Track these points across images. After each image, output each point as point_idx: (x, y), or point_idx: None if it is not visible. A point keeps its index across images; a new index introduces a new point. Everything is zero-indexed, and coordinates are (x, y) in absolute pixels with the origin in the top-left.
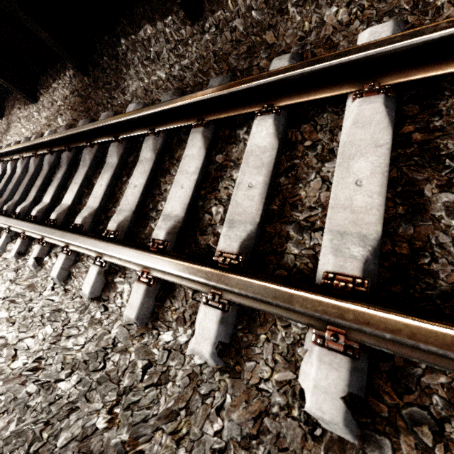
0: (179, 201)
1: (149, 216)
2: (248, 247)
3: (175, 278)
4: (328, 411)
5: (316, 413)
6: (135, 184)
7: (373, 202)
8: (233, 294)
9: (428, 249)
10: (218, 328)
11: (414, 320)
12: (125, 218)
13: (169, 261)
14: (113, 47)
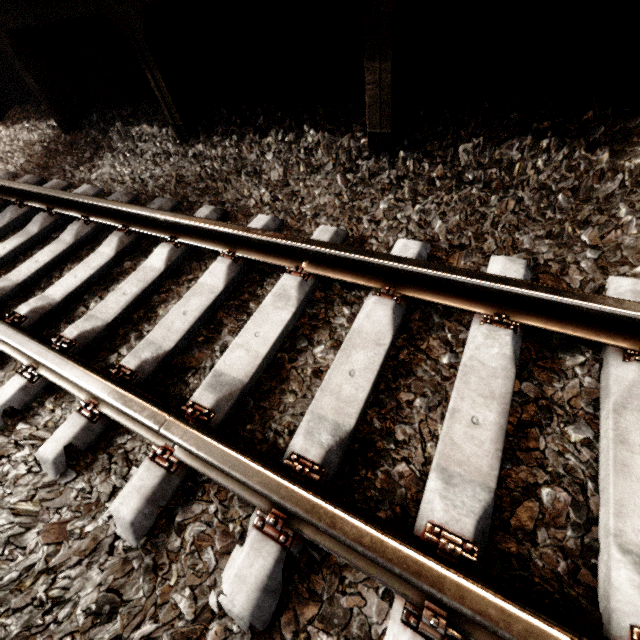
0: (65, 287)
1: (33, 293)
2: (87, 339)
3: (10, 349)
4: (49, 453)
5: (41, 455)
6: (38, 259)
7: (183, 328)
8: (46, 369)
9: (198, 368)
10: (16, 393)
11: (116, 386)
12: (5, 287)
13: (4, 327)
14: (107, 123)
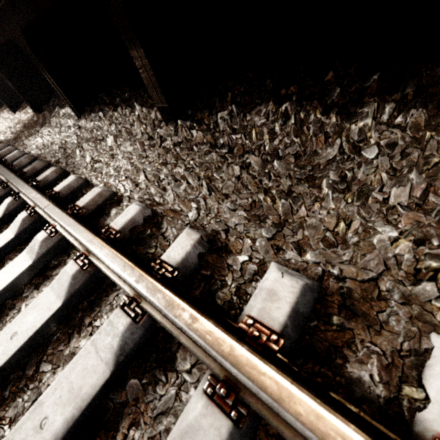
0: None
1: None
2: None
3: None
4: None
5: None
6: None
7: None
8: None
9: None
10: None
11: None
12: None
13: None
14: (53, 106)
